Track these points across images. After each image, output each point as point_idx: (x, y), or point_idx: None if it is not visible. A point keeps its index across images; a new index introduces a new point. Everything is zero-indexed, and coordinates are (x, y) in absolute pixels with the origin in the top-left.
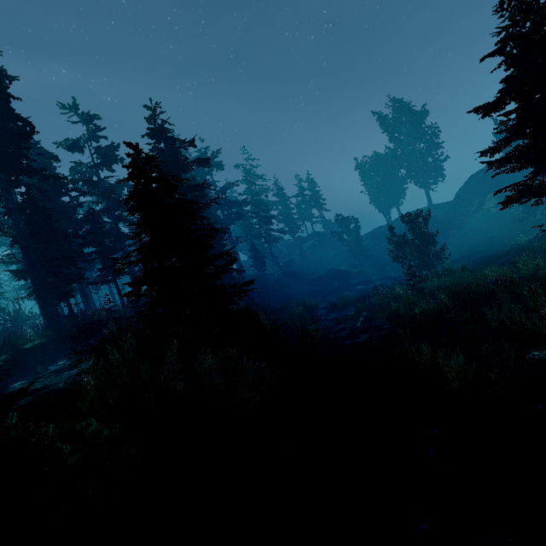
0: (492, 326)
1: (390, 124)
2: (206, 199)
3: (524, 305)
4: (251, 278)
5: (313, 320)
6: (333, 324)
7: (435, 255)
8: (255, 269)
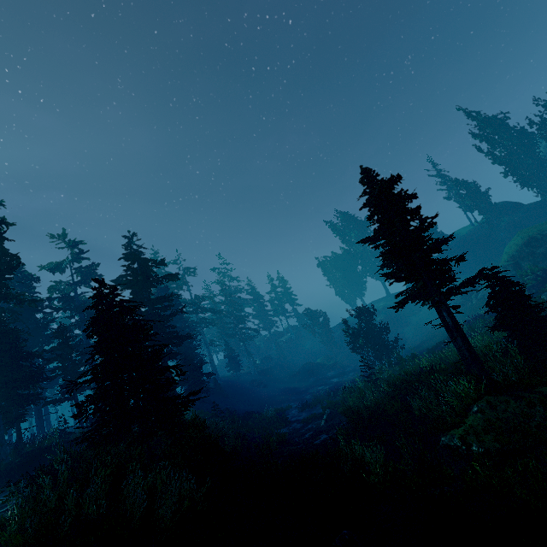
0: (417, 414)
1: (341, 231)
2: (178, 305)
3: (432, 393)
4: (226, 379)
5: (283, 422)
6: (302, 425)
7: (388, 344)
8: (230, 369)
